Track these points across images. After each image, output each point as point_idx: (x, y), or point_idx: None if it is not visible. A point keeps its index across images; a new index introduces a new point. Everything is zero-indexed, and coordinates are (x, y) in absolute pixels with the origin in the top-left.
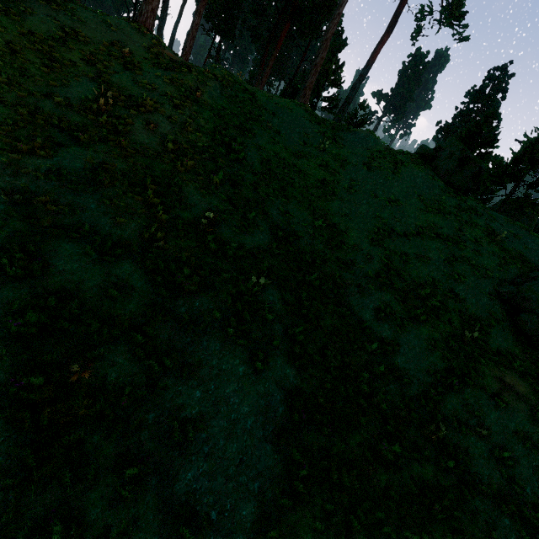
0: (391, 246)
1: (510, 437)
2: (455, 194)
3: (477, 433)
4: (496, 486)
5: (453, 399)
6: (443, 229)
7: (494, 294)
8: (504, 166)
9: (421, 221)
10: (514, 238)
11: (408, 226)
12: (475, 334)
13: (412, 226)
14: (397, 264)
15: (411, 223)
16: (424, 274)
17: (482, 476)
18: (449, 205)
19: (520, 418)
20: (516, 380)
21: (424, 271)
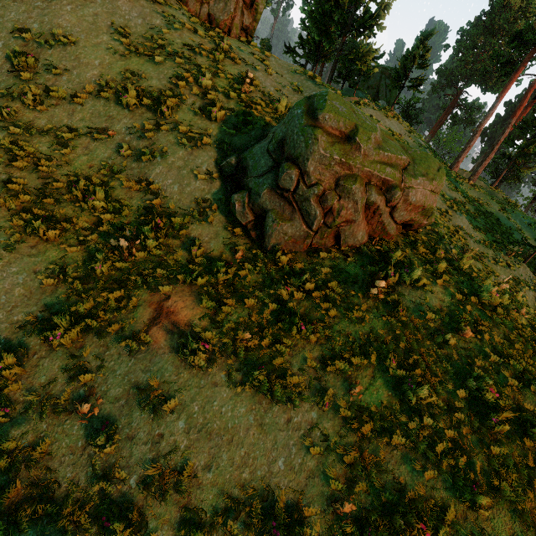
0: (39, 119)
1: (135, 399)
2: (201, 29)
3: (76, 410)
4: (79, 493)
5: (56, 363)
6: (150, 81)
7: (216, 172)
8: (325, 3)
9: (113, 72)
10: (293, 92)
11: (84, 81)
12: (121, 243)
13: (93, 82)
14: (44, 148)
15: (91, 76)
16: (102, 158)
17: (57, 485)
18: (174, 43)
19: (162, 361)
20: (186, 299)
21: (102, 154)
